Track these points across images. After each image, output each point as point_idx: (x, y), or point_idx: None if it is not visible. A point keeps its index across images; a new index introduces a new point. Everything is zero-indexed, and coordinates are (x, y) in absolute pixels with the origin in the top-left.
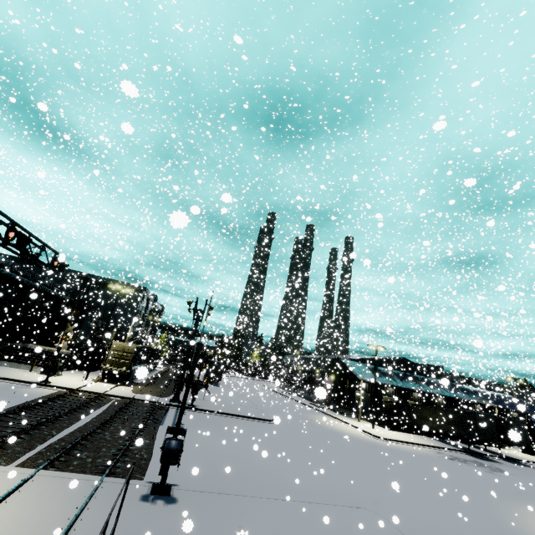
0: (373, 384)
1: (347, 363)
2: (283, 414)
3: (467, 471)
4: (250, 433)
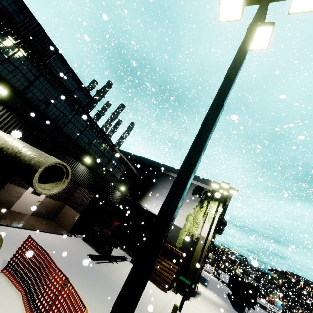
0: None
1: None
2: None
3: None
4: None
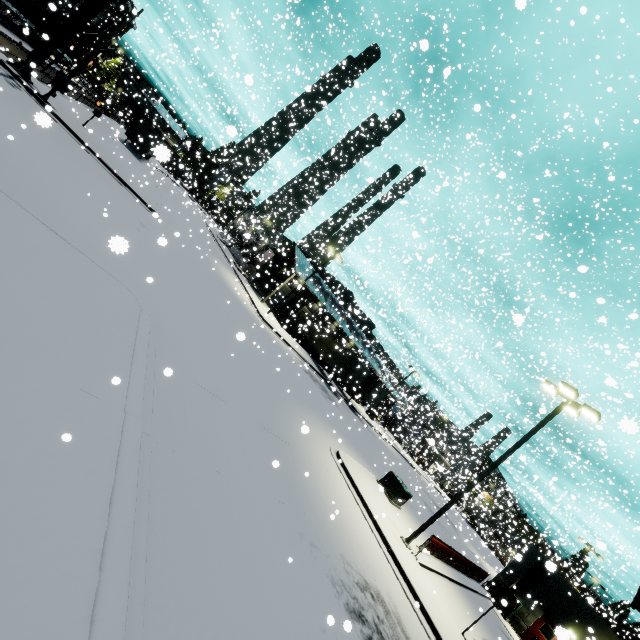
0: (305, 291)
1: (298, 252)
2: (185, 232)
3: (308, 383)
4: (98, 181)
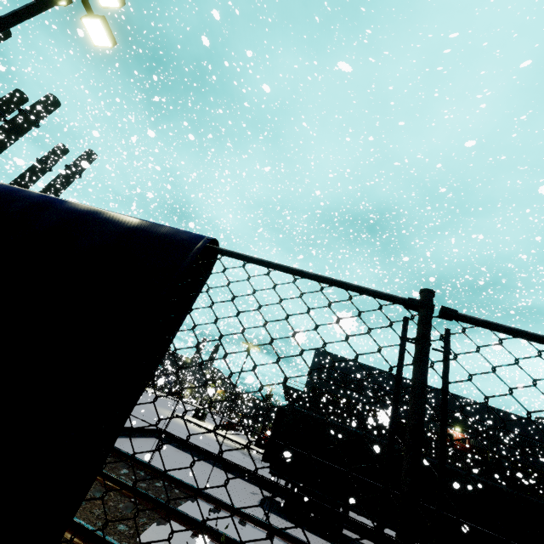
0: None
1: None
2: None
3: None
4: None
